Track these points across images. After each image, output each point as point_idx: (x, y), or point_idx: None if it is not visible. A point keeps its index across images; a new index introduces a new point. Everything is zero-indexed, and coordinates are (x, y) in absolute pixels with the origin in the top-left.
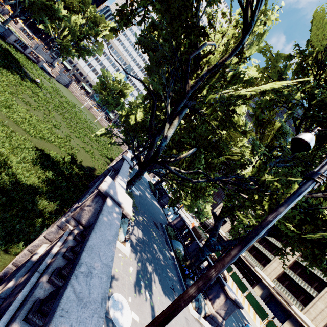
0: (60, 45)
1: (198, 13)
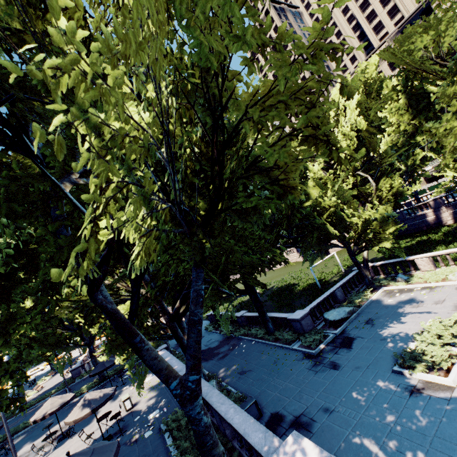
0: None
1: None
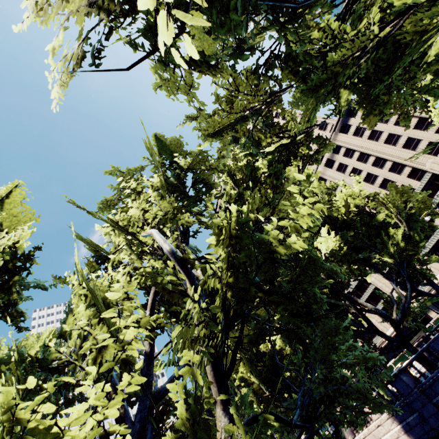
0: None
1: None
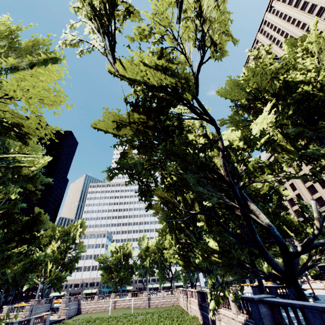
0: (49, 282)
1: None
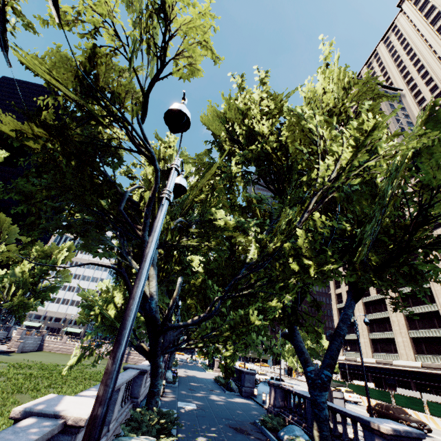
0: (10, 308)
1: (110, 177)
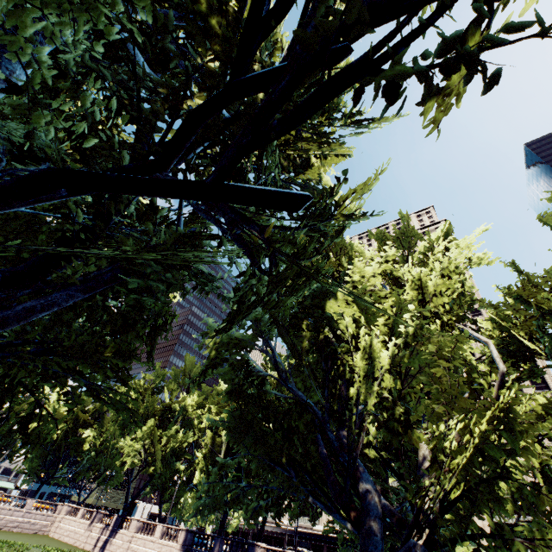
0: None
1: None
